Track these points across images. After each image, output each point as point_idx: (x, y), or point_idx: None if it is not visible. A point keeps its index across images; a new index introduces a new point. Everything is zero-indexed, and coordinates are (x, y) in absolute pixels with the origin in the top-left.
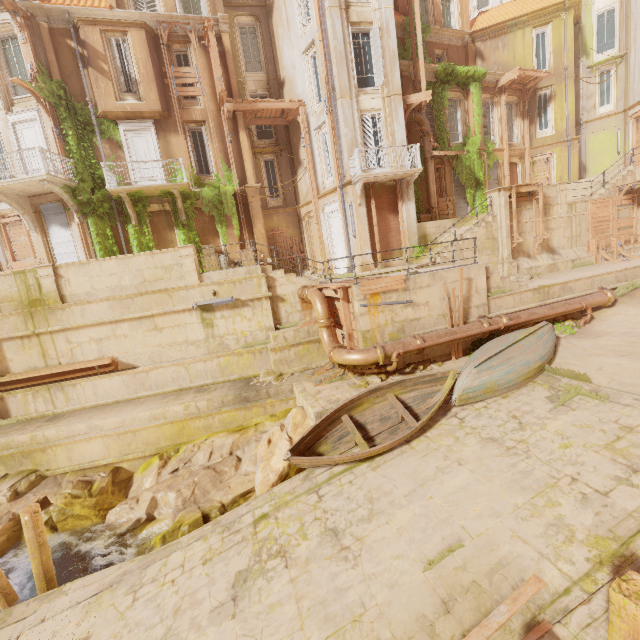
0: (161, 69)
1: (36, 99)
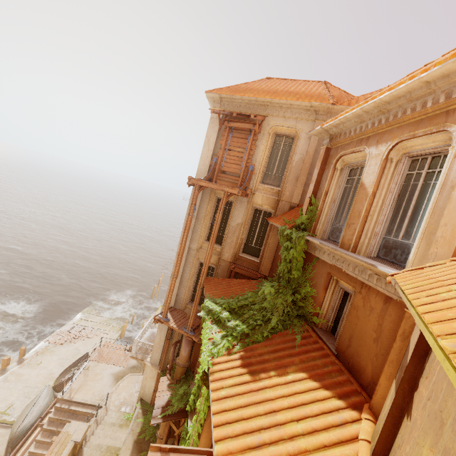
0: None
1: None
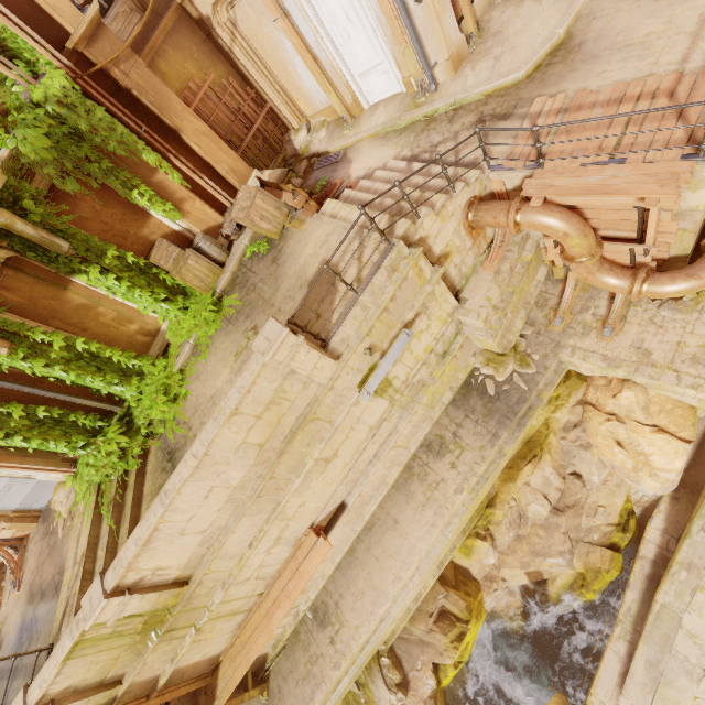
0: None
1: None
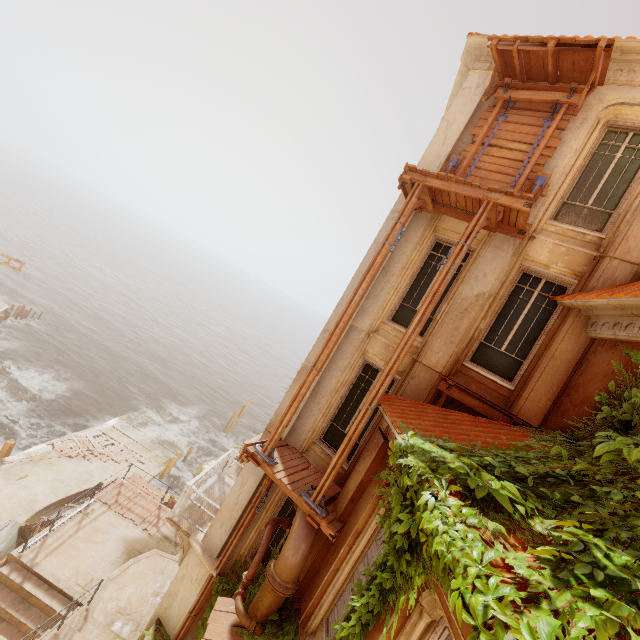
0: None
1: None
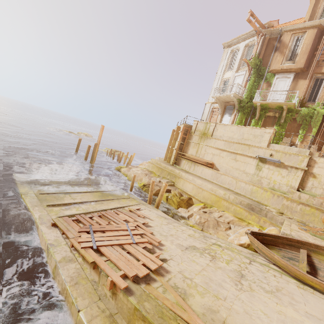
0: (316, 47)
1: (247, 66)
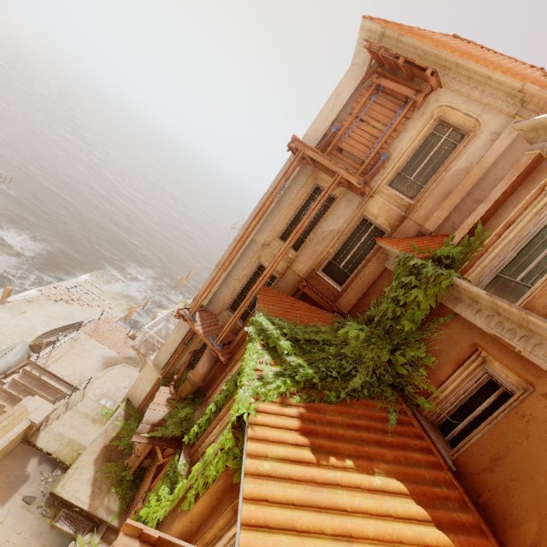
0: None
1: None
